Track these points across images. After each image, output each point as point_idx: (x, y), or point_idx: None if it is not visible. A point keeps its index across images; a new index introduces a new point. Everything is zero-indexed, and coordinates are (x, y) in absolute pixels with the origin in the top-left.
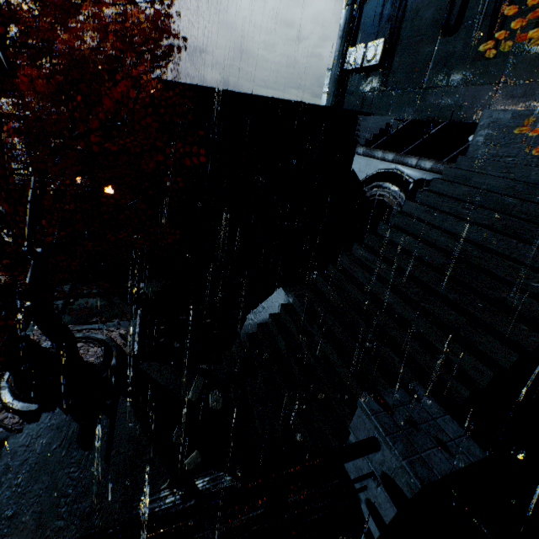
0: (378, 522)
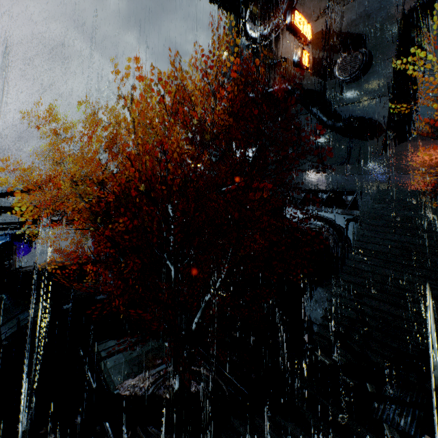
0: None
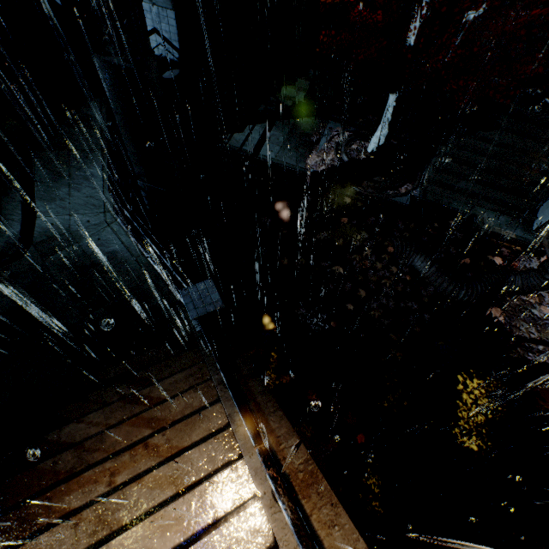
0: None
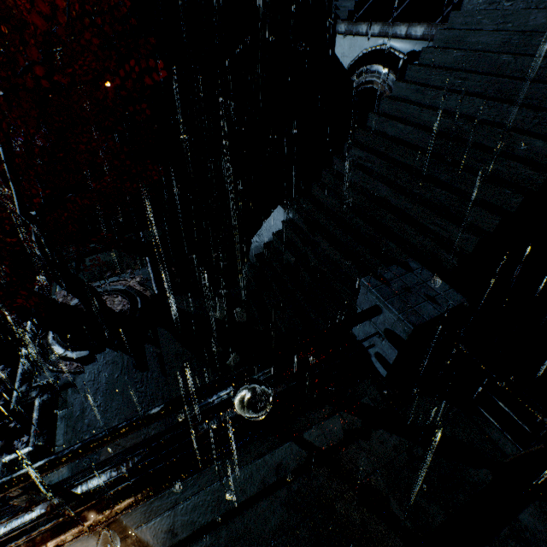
0: (385, 365)
